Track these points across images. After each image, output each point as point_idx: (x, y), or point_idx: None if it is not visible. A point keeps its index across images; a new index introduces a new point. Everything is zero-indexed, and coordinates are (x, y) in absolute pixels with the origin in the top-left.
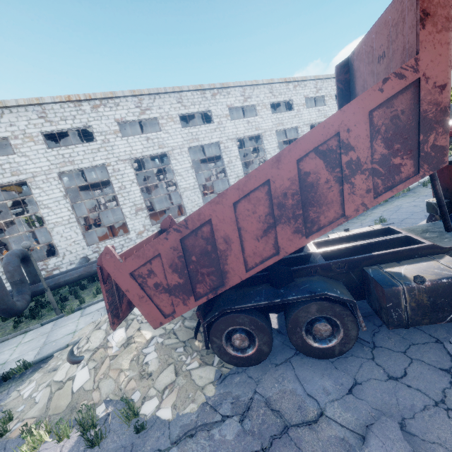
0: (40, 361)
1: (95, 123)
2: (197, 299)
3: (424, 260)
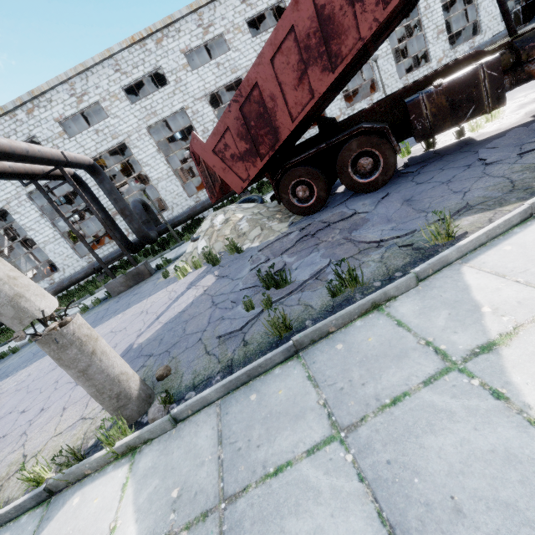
0: (176, 259)
1: (164, 62)
2: (262, 160)
3: (460, 71)
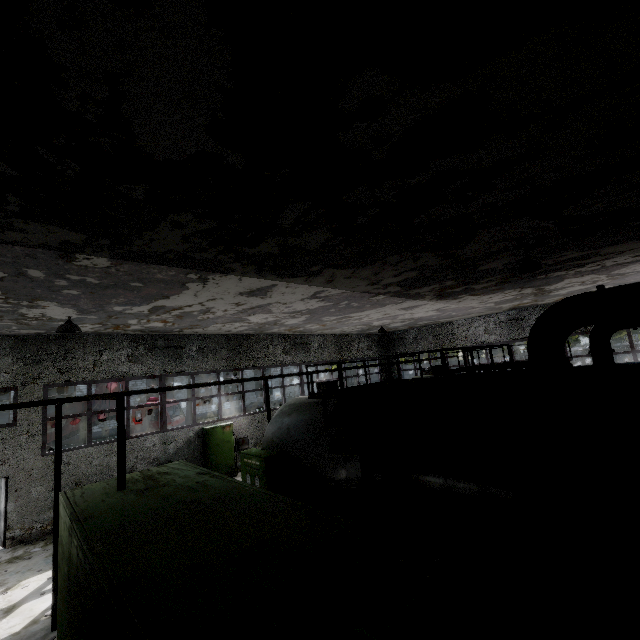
0: None
1: None
2: None
3: None
